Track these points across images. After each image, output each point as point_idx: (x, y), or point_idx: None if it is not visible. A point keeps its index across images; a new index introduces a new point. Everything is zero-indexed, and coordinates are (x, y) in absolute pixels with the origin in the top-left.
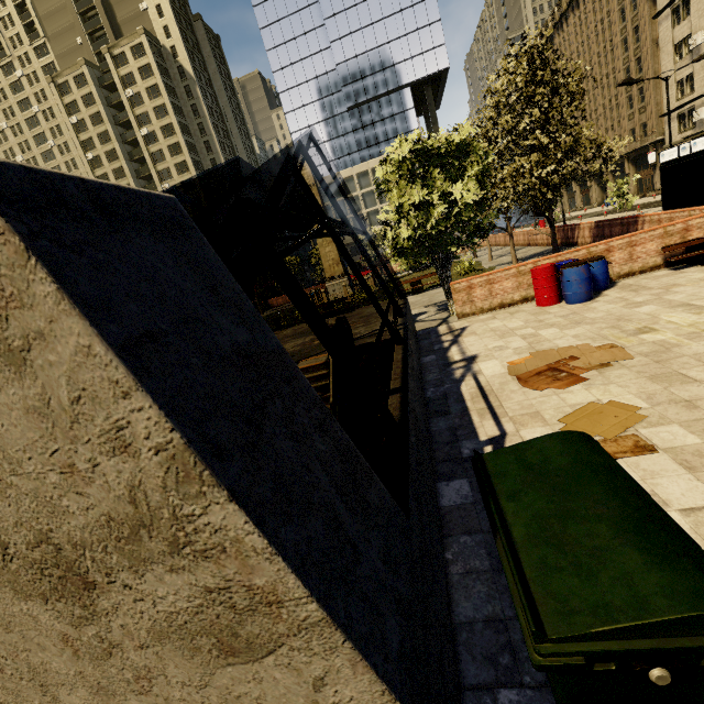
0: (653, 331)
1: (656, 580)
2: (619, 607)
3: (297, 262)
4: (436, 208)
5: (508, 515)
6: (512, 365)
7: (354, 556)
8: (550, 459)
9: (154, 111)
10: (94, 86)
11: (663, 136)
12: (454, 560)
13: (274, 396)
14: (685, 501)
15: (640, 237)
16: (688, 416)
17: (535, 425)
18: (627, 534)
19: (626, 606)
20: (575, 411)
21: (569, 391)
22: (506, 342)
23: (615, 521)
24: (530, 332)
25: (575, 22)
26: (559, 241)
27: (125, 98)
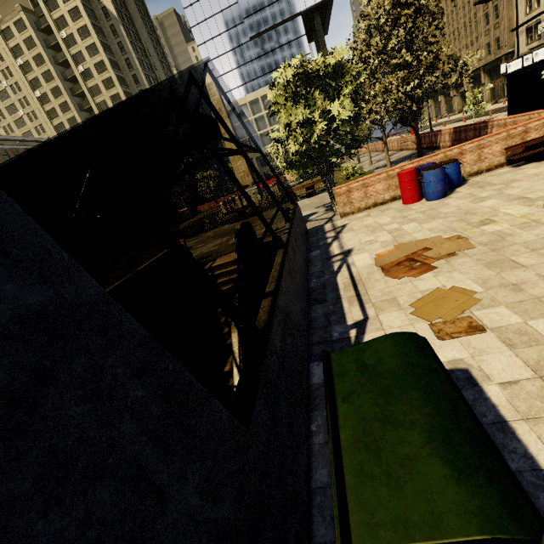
0: (493, 223)
1: (452, 496)
2: (417, 524)
3: (217, 175)
4: (317, 125)
5: (341, 417)
6: (378, 257)
7: (158, 506)
8: (382, 360)
9: (87, 50)
10: (32, 30)
11: (513, 49)
12: (317, 432)
13: (73, 356)
14: (505, 375)
15: (488, 140)
16: (513, 298)
17: (391, 309)
18: (434, 443)
19: (423, 523)
20: (424, 297)
21: (421, 278)
22: (376, 237)
23: (426, 429)
24: (395, 227)
25: None
26: (425, 145)
27: (61, 39)
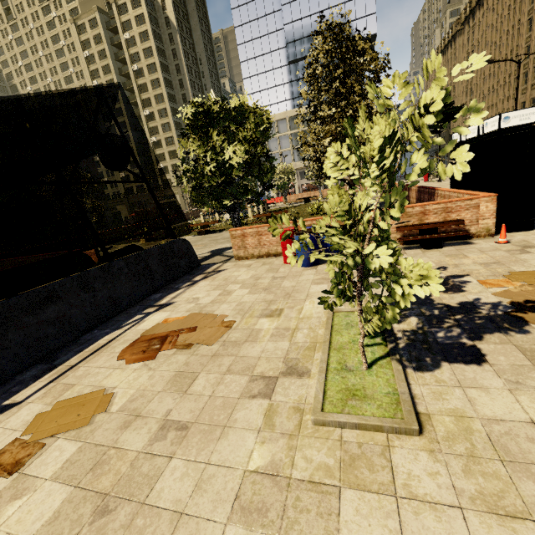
0: (275, 317)
1: None
2: None
3: None
4: (206, 165)
5: None
6: (160, 323)
7: None
8: None
9: (143, 52)
10: (102, 28)
11: None
12: None
13: None
14: None
15: None
16: (103, 436)
17: (46, 400)
18: None
19: None
20: (79, 396)
21: (127, 367)
22: (206, 295)
23: None
24: (232, 289)
25: (494, 0)
26: None
27: (124, 40)
